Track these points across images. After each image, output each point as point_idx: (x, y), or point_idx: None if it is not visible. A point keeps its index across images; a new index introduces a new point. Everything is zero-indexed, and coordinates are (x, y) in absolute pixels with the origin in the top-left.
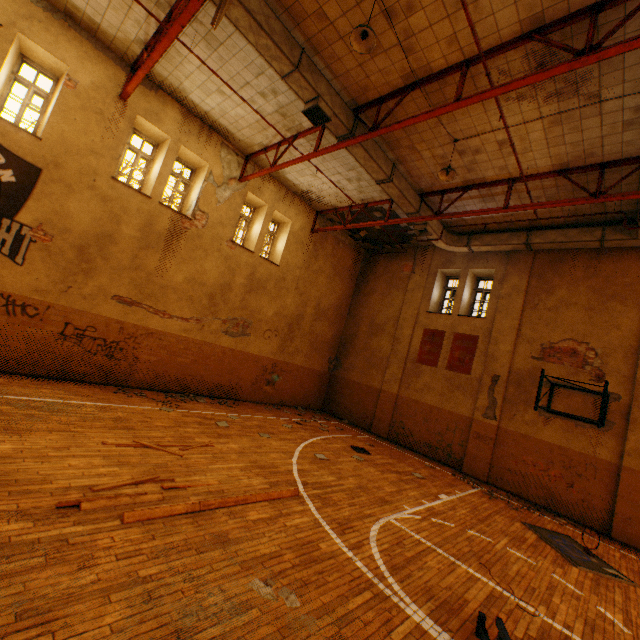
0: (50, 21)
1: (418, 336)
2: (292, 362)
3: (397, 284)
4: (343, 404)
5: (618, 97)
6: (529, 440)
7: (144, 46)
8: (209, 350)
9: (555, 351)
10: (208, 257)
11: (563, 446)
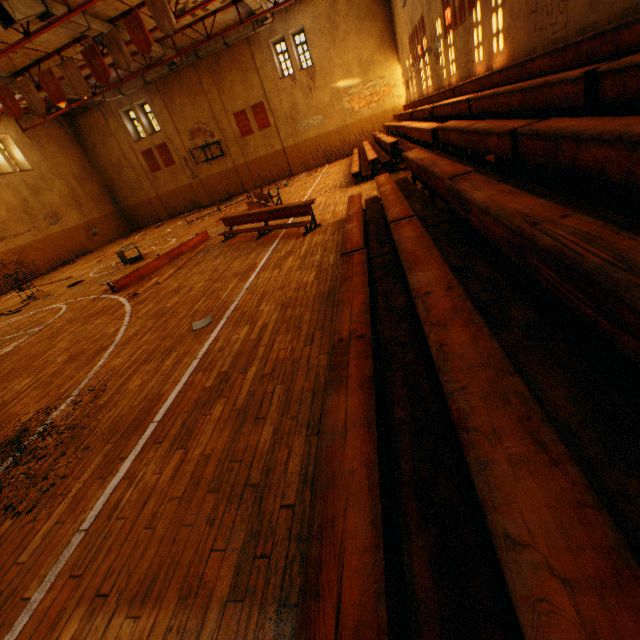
0: None
1: (142, 159)
2: (95, 218)
3: (105, 133)
4: (140, 220)
5: None
6: (212, 177)
7: None
8: (55, 238)
9: (195, 133)
10: (1, 193)
11: (221, 172)
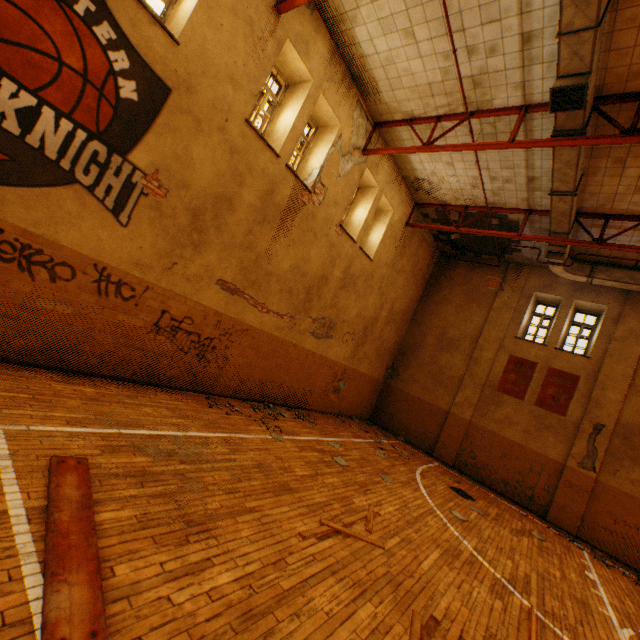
0: None
1: (501, 362)
2: (358, 369)
3: (479, 299)
4: (398, 418)
5: None
6: (633, 501)
7: None
8: (294, 353)
9: None
10: (315, 242)
11: None
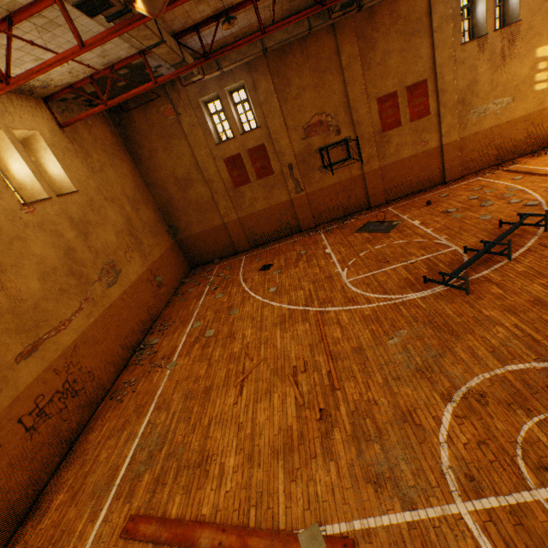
0: None
1: (223, 168)
2: (156, 258)
3: (172, 133)
4: (205, 252)
5: None
6: (324, 190)
7: None
8: (115, 310)
9: (312, 128)
10: (28, 242)
11: (339, 181)
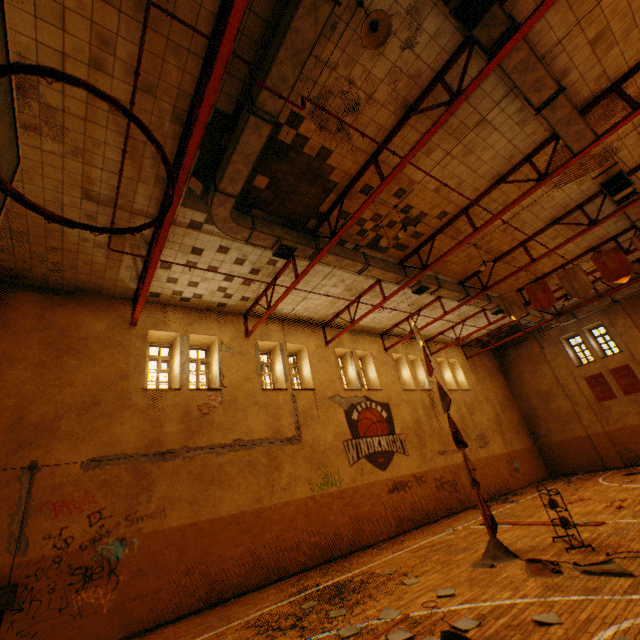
0: (358, 338)
1: (583, 385)
2: (514, 449)
3: (536, 360)
4: (565, 462)
5: (632, 245)
6: None
7: (394, 324)
8: (481, 463)
9: None
10: None
11: None
